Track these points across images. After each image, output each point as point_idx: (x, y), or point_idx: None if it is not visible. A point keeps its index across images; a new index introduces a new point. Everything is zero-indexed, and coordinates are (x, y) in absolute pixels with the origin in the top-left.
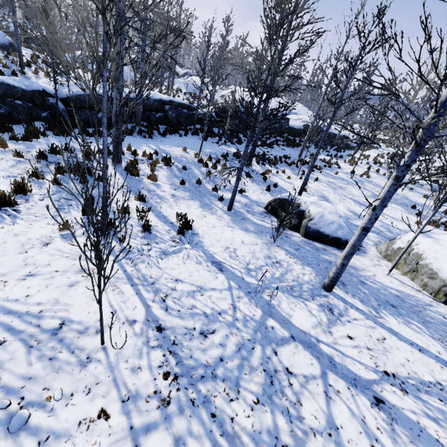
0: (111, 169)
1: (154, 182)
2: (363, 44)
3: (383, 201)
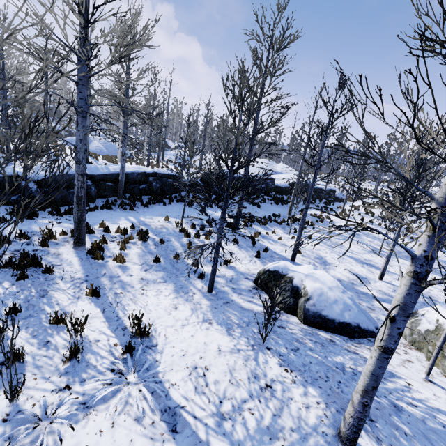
0: (70, 254)
1: (120, 264)
2: (331, 111)
3: (403, 308)
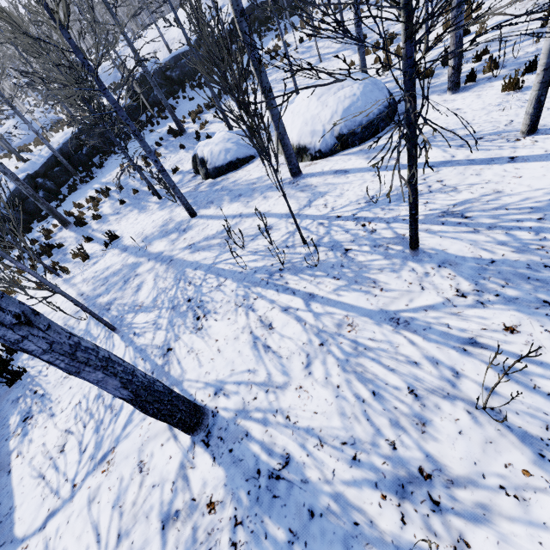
0: (67, 233)
1: (100, 220)
2: None
3: (145, 151)
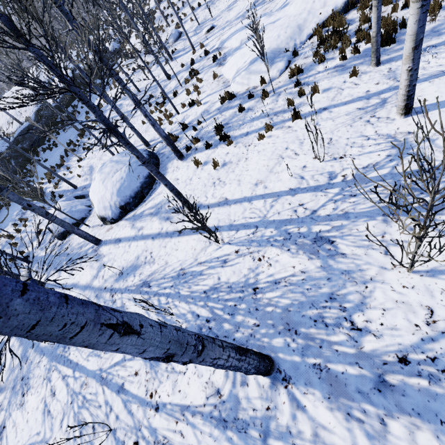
0: None
1: None
2: None
3: None
